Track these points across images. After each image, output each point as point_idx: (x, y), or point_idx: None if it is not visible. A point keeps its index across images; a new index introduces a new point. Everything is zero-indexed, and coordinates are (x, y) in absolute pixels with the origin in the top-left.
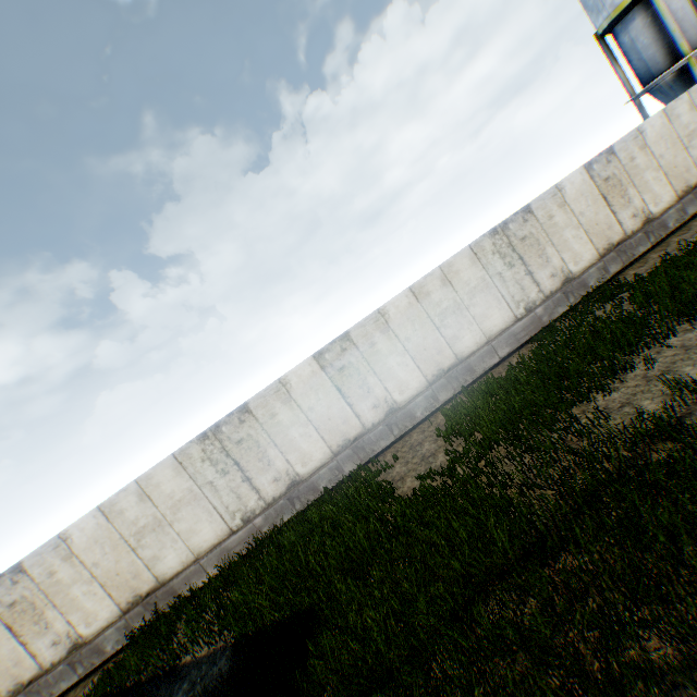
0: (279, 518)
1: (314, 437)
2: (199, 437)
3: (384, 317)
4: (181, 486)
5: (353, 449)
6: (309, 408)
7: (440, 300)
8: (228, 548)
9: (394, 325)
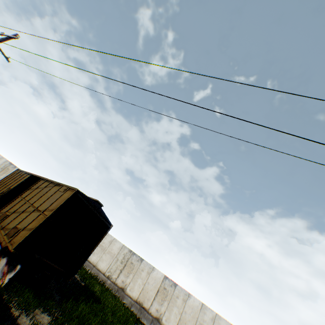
0: (110, 288)
1: (140, 288)
2: (130, 249)
3: (188, 297)
4: (115, 251)
5: (140, 307)
6: (148, 282)
7: (206, 320)
8: (99, 274)
9: (188, 302)
